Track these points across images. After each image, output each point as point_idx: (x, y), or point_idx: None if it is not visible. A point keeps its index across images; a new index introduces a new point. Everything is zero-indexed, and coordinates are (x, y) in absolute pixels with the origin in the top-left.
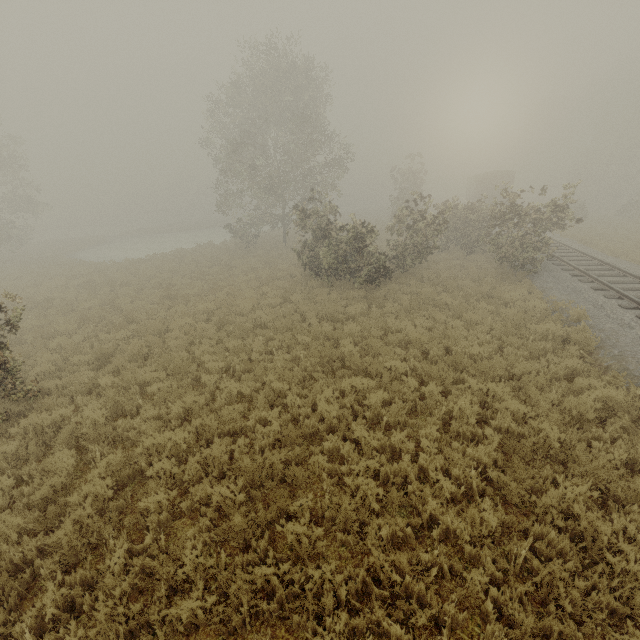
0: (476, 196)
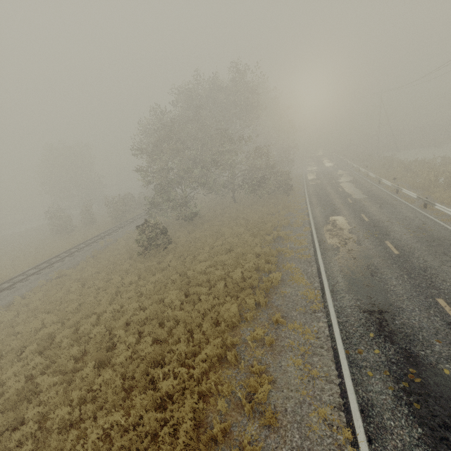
0: None
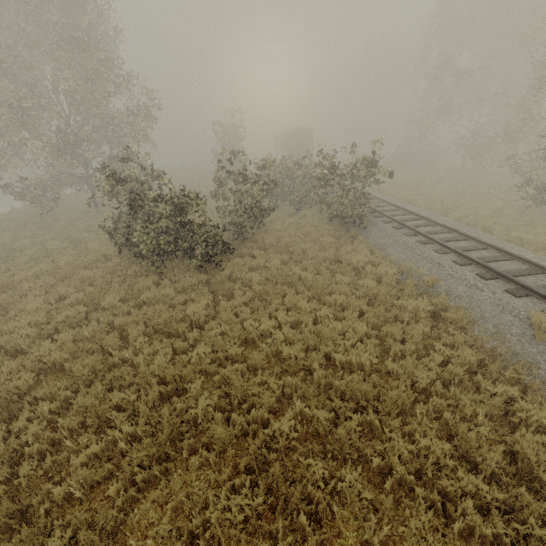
0: (285, 150)
